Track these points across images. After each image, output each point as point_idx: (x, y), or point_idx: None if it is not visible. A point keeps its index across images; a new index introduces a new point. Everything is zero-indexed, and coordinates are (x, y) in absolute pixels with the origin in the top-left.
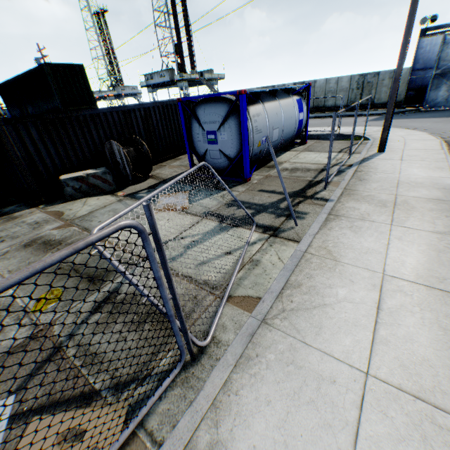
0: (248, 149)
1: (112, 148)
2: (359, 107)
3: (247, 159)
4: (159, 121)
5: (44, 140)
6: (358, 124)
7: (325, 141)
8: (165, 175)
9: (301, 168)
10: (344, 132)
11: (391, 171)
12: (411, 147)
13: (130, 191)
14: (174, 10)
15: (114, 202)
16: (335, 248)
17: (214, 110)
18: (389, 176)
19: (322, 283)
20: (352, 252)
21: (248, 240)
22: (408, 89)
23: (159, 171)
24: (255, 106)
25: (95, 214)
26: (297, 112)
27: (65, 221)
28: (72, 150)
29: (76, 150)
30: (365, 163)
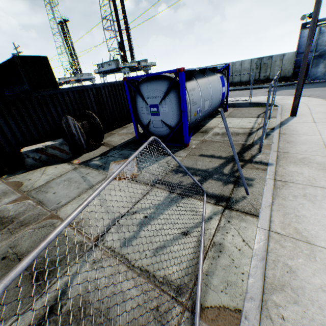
0: (187, 119)
1: (68, 122)
2: (258, 82)
3: (186, 128)
4: (109, 97)
5: (6, 118)
6: (261, 94)
7: (242, 108)
8: (115, 142)
9: (231, 132)
10: (254, 101)
11: (311, 133)
12: (316, 111)
13: (84, 159)
14: (117, 18)
15: (70, 170)
16: (300, 224)
17: (155, 87)
18: (312, 137)
19: (309, 282)
20: (322, 230)
21: (203, 215)
22: (294, 67)
23: (110, 139)
24: (190, 82)
25: (52, 184)
26: (220, 87)
27: (22, 193)
28: (32, 125)
29: (36, 125)
30: (285, 126)
